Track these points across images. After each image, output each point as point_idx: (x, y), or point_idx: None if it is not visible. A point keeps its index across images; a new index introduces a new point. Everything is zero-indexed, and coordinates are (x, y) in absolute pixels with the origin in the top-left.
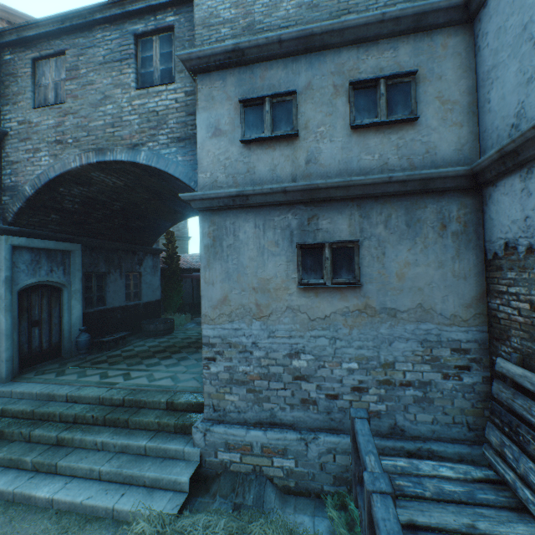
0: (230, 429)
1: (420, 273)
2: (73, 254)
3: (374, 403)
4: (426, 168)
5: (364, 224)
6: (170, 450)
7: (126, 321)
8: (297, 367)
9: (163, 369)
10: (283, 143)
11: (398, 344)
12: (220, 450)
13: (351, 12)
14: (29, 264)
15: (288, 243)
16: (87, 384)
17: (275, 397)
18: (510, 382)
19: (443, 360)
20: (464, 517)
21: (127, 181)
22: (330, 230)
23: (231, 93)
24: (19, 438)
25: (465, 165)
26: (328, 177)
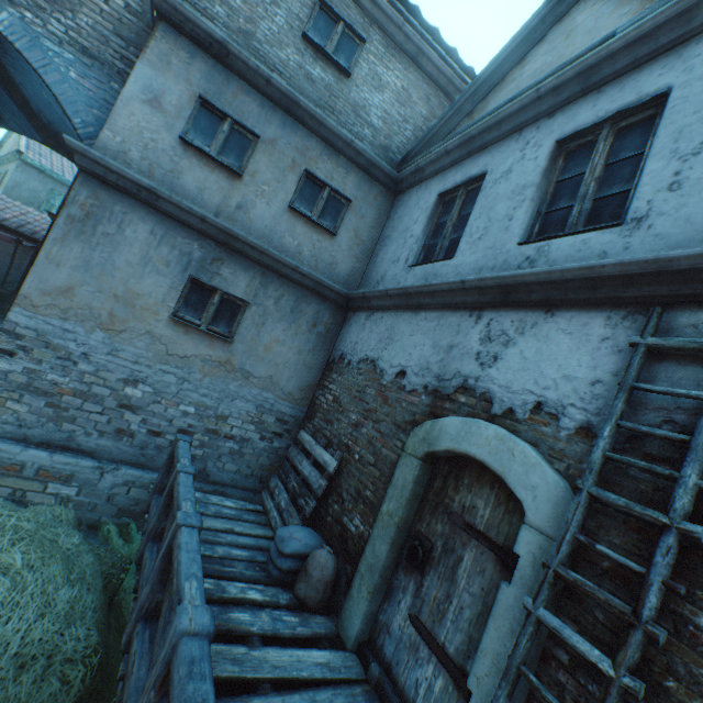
0: None
1: (283, 352)
2: None
3: (194, 447)
4: (325, 275)
5: (261, 292)
6: None
7: None
8: (129, 395)
9: None
10: (225, 173)
11: (239, 403)
12: None
13: (335, 115)
14: None
15: (182, 270)
16: None
17: (85, 420)
18: (301, 446)
19: (267, 425)
20: (229, 525)
21: None
22: (229, 280)
23: (194, 78)
24: None
25: (348, 289)
26: (251, 234)
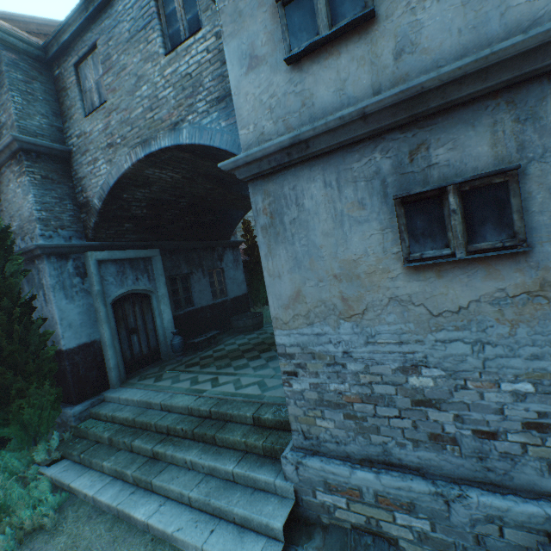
0: (327, 465)
1: None
2: (153, 260)
3: None
4: None
5: (527, 133)
6: (258, 480)
7: (216, 319)
8: (416, 387)
9: (250, 373)
10: (352, 38)
11: None
12: (318, 490)
13: None
14: (116, 276)
15: (380, 200)
16: (178, 391)
17: (387, 428)
18: None
19: None
20: None
21: (183, 173)
22: (454, 161)
23: None
24: (124, 447)
25: None
26: (441, 68)
